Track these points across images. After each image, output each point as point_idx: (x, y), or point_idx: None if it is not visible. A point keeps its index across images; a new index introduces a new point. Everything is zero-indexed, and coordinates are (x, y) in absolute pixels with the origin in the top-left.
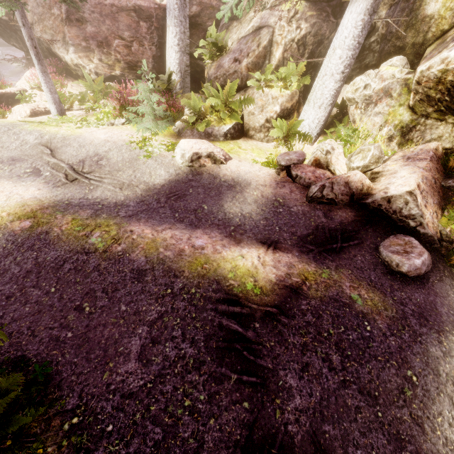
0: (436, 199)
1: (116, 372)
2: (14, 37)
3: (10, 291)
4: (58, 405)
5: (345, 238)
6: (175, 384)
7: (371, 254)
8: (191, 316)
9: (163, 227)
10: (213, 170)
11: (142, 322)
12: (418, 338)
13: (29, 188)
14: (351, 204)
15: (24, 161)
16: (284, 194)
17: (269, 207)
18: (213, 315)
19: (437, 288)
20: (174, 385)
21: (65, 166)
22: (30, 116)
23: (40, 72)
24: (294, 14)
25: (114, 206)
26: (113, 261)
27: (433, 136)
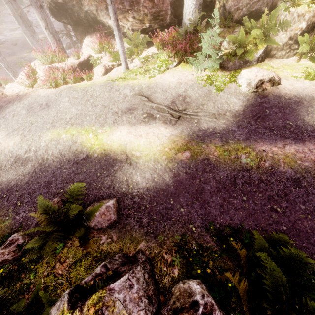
0: None
1: None
2: (64, 15)
3: (218, 201)
4: None
5: None
6: None
7: None
8: None
9: (280, 144)
10: (274, 91)
11: None
12: None
13: (159, 128)
14: None
15: (136, 109)
16: None
17: None
18: None
19: None
20: None
21: (165, 108)
22: (104, 75)
23: (118, 39)
24: None
25: (226, 132)
26: (268, 174)
27: None
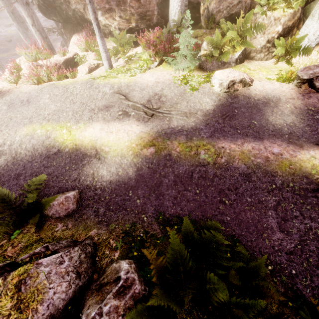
0: None
1: (271, 239)
2: (53, 13)
3: (173, 194)
4: (256, 259)
5: None
6: (316, 246)
7: None
8: (299, 202)
9: (239, 141)
10: (245, 92)
11: (267, 208)
12: None
13: (131, 125)
14: None
15: (113, 107)
16: (313, 103)
17: (306, 115)
18: (316, 200)
19: None
20: (315, 246)
21: (140, 106)
22: (88, 73)
23: (99, 38)
24: None
25: (193, 130)
26: (223, 169)
27: None
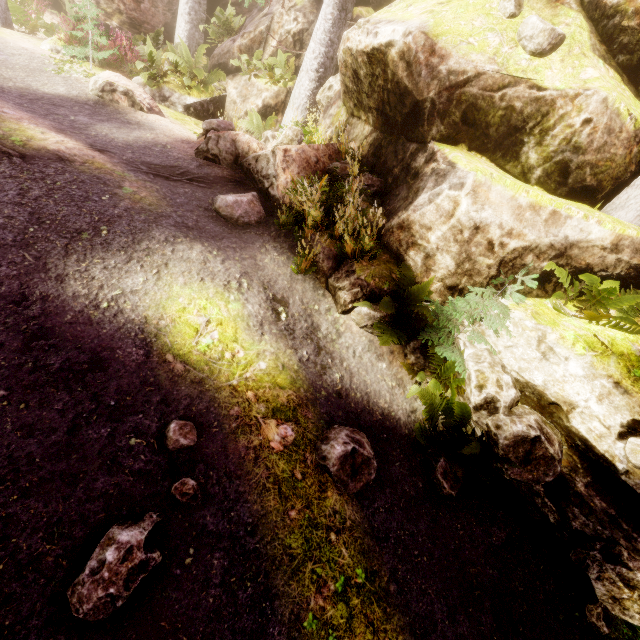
0: (306, 174)
1: None
2: None
3: None
4: None
5: (195, 180)
6: None
7: (206, 195)
8: None
9: None
10: (125, 110)
11: None
12: (153, 224)
13: None
14: (234, 167)
15: None
16: (180, 146)
17: (148, 144)
18: None
19: (247, 236)
20: None
21: None
22: None
23: None
24: (295, 5)
25: None
26: None
27: (354, 136)
